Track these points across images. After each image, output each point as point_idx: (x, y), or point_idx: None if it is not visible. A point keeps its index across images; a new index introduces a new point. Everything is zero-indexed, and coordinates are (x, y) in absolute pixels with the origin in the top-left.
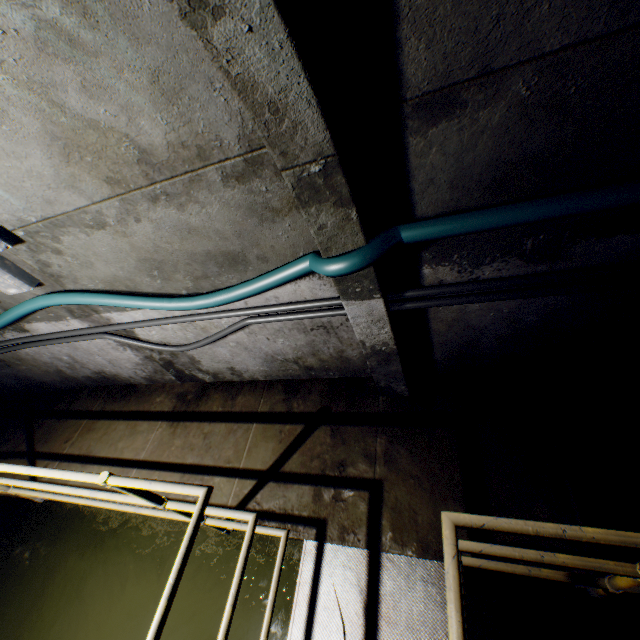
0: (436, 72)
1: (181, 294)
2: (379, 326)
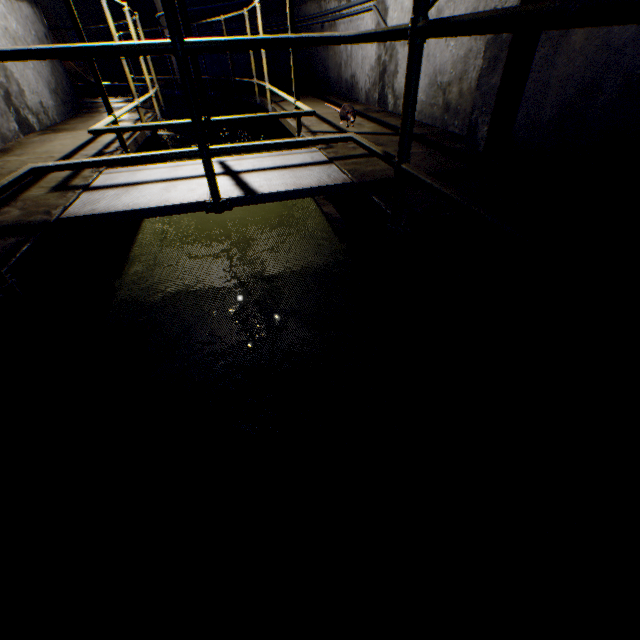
0: None
1: None
2: None
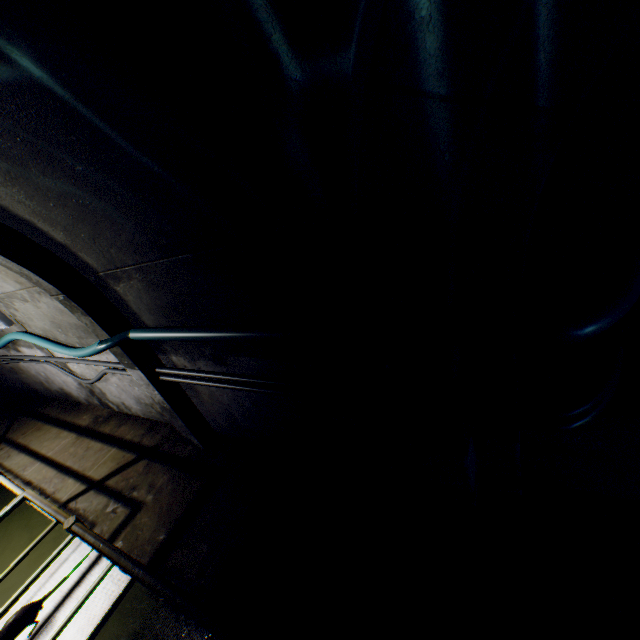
0: (101, 264)
1: (77, 345)
2: (152, 389)
